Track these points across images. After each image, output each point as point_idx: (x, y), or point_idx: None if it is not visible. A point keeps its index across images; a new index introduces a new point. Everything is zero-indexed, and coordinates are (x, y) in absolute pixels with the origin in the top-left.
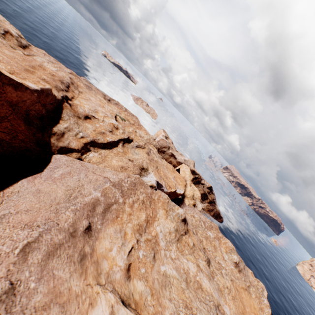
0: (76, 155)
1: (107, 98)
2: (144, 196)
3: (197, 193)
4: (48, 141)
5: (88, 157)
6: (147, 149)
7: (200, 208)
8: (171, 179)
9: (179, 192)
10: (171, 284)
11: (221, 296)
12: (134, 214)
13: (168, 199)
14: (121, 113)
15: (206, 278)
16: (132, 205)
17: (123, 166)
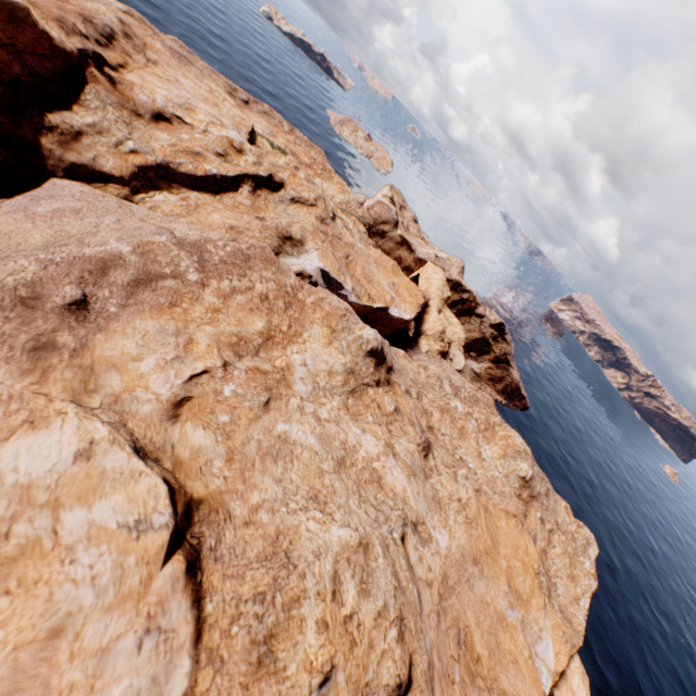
0: (117, 191)
1: (241, 97)
2: (271, 288)
3: (457, 331)
4: (34, 140)
5: (150, 201)
6: (322, 211)
7: (461, 365)
8: (383, 287)
9: (397, 315)
10: (294, 458)
11: (437, 511)
12: (230, 314)
13: (349, 312)
14: (277, 136)
15: (402, 470)
16: (227, 295)
17: (235, 226)
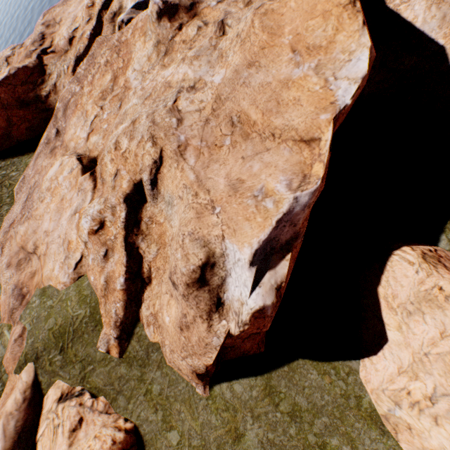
0: None
1: None
2: (108, 55)
3: None
4: (50, 102)
5: None
6: None
7: None
8: None
9: None
10: (127, 116)
11: (219, 63)
12: (96, 88)
13: None
14: None
15: (186, 65)
16: (92, 82)
17: None
